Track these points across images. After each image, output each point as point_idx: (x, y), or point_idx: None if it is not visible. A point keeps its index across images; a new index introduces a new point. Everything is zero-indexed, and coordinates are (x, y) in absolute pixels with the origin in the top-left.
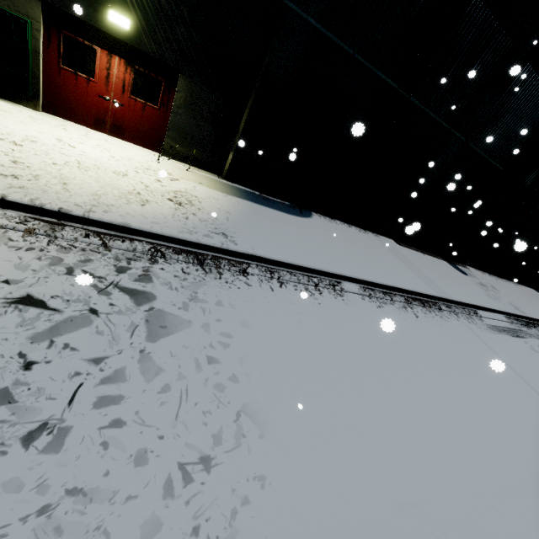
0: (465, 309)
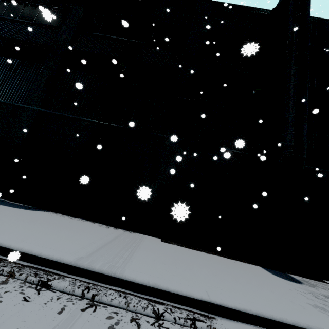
0: (158, 305)
